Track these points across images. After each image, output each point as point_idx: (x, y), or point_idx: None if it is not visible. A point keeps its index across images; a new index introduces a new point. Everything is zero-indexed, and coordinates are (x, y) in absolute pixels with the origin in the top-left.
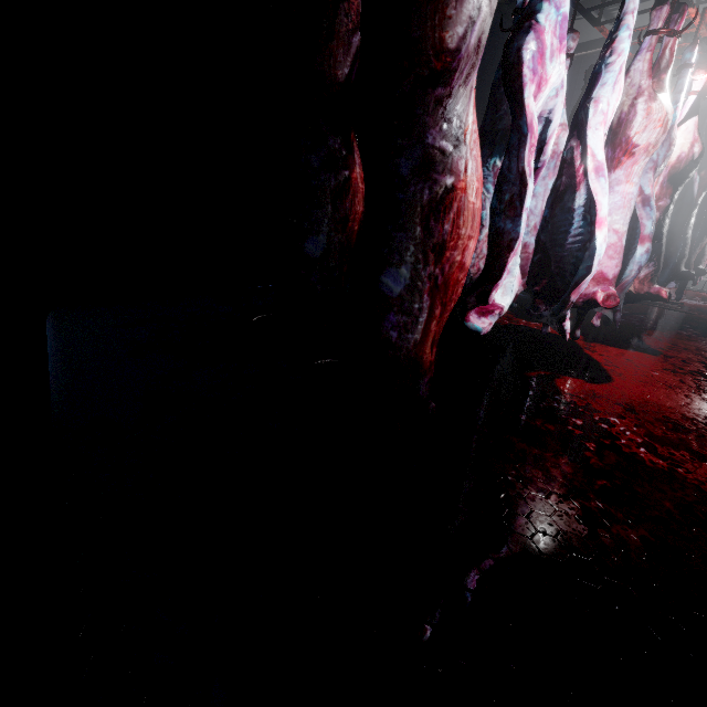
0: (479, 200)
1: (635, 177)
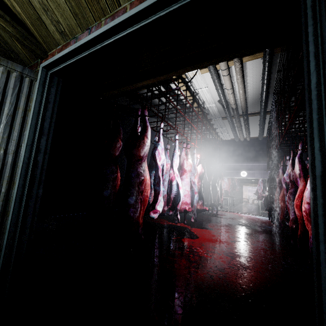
0: (149, 182)
1: (188, 177)
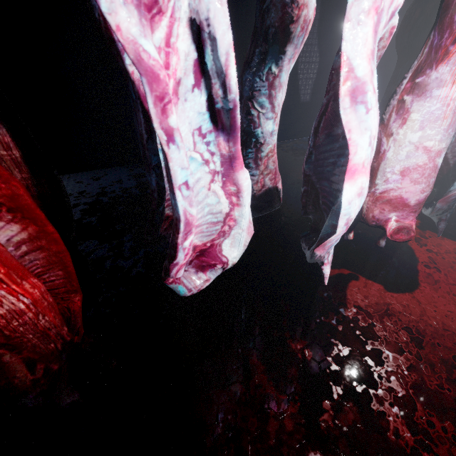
0: None
1: None
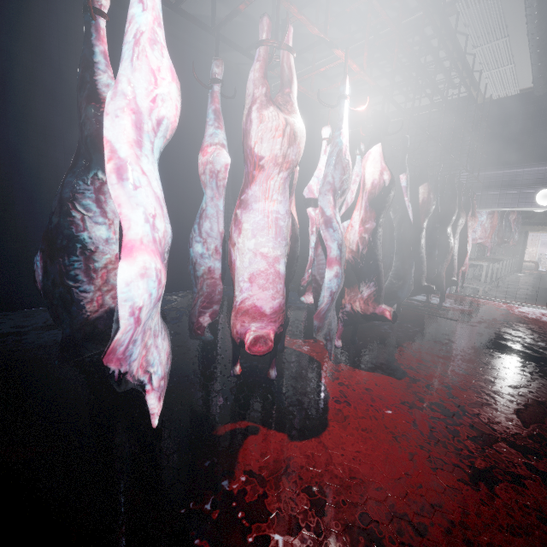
0: None
1: (278, 194)
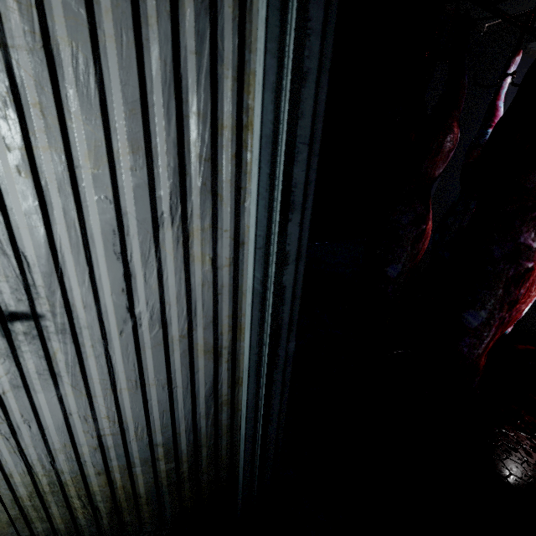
0: None
1: None
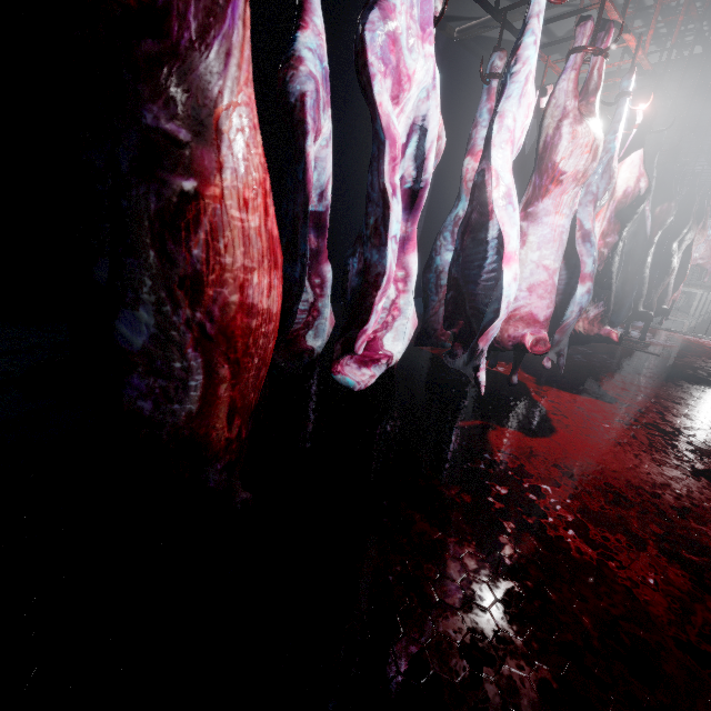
0: (264, 218)
1: (566, 208)
